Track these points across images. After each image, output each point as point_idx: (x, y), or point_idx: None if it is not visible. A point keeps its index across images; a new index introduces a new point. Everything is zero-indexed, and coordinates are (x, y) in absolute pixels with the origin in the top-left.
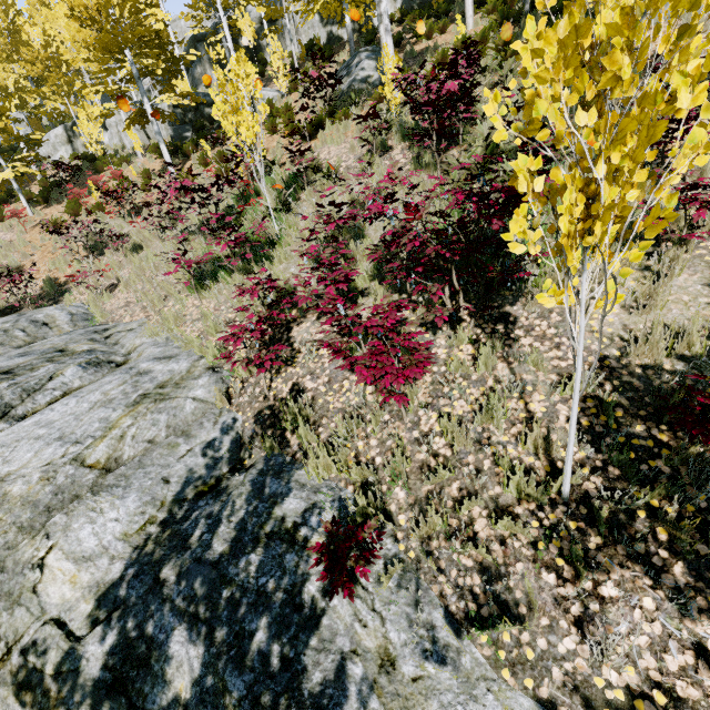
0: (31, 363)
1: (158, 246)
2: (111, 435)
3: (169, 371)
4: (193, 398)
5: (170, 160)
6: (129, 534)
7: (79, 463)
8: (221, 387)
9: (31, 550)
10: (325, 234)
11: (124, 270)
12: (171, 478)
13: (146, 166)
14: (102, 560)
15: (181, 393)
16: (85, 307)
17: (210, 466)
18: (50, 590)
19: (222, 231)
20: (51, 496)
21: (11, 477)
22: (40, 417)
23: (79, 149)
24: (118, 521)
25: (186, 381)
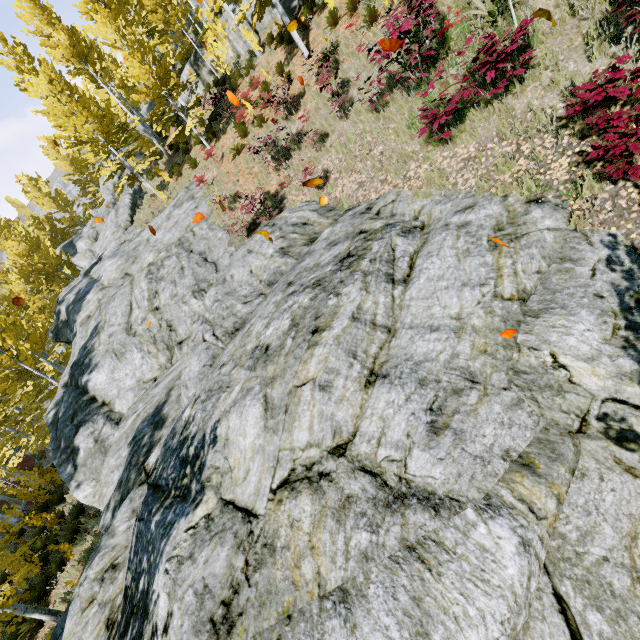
0: (356, 246)
1: (344, 127)
2: (505, 274)
3: (486, 217)
4: (547, 229)
5: (299, 39)
6: (607, 339)
7: (499, 298)
8: (563, 213)
9: (532, 359)
10: (598, 2)
11: (322, 162)
12: (601, 294)
13: (271, 62)
14: (603, 359)
15: (528, 228)
16: (314, 203)
17: (627, 278)
18: (584, 381)
19: (430, 72)
20: (502, 324)
21: (463, 316)
22: (426, 276)
23: (205, 79)
24: (590, 331)
25: (518, 218)
